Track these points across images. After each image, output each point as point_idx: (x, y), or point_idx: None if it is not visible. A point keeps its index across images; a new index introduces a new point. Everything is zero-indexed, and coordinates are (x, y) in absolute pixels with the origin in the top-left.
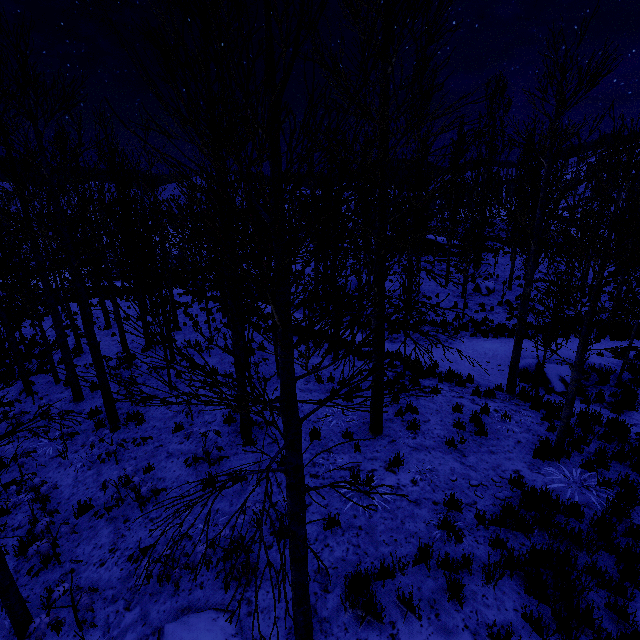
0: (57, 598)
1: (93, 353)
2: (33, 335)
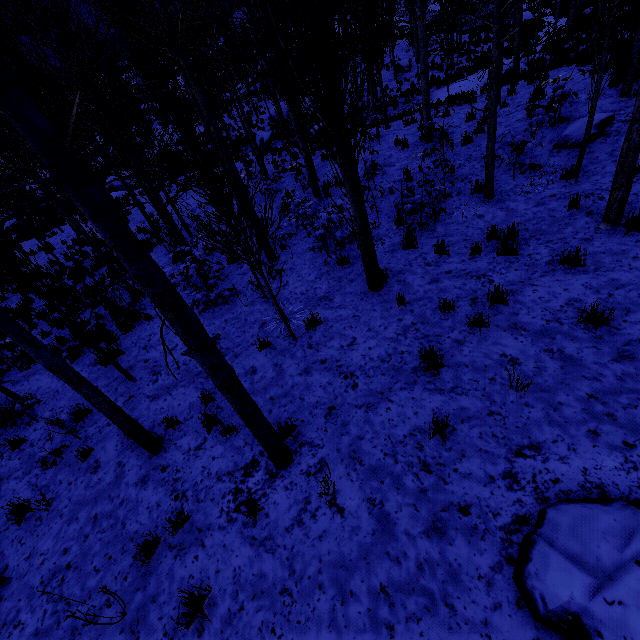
0: (523, 139)
1: (297, 120)
2: (64, 253)
